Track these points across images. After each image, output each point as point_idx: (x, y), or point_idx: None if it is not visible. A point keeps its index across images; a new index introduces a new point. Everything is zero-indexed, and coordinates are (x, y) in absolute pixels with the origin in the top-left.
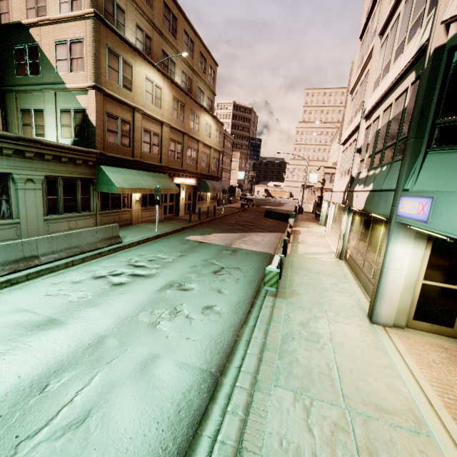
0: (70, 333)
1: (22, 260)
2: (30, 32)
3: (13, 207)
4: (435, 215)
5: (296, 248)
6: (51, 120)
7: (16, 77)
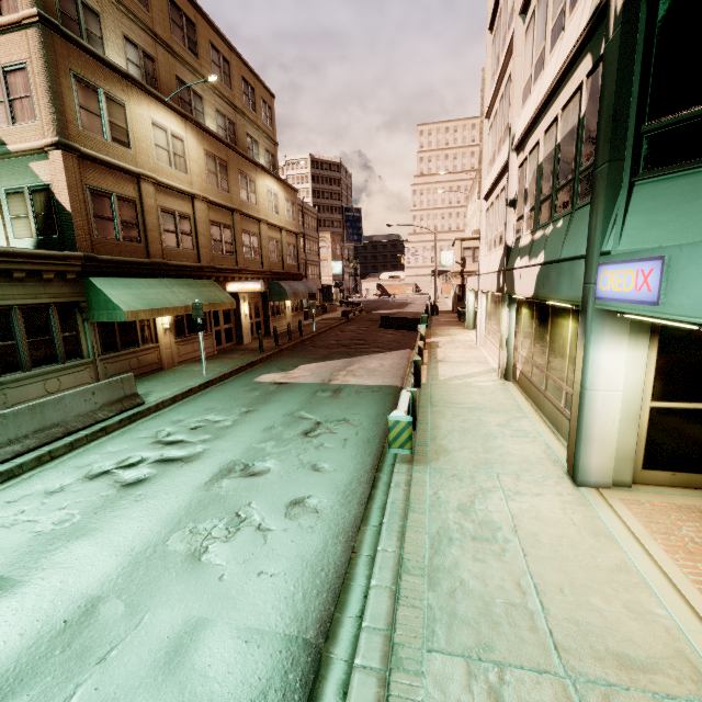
0: (29, 605)
1: None
2: None
3: None
4: (673, 288)
5: (436, 372)
6: None
7: None
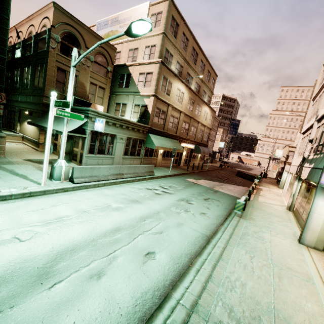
0: (145, 207)
1: (118, 175)
2: (128, 68)
3: (113, 150)
4: None
5: (257, 198)
6: (129, 109)
7: (117, 88)
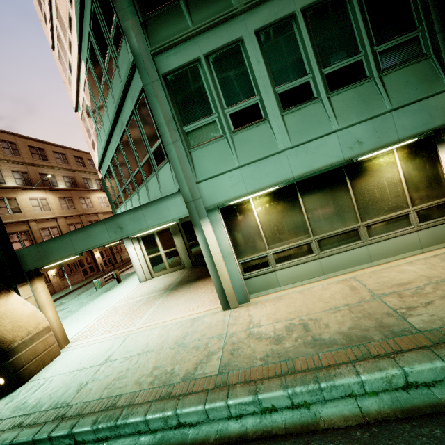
0: None
1: None
2: None
3: None
4: None
5: None
6: None
7: None
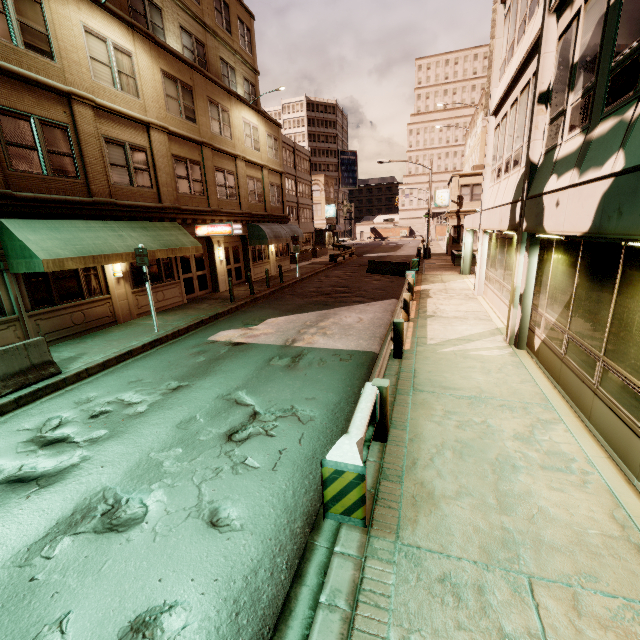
0: None
1: None
2: None
3: None
4: None
5: (423, 332)
6: None
7: None
